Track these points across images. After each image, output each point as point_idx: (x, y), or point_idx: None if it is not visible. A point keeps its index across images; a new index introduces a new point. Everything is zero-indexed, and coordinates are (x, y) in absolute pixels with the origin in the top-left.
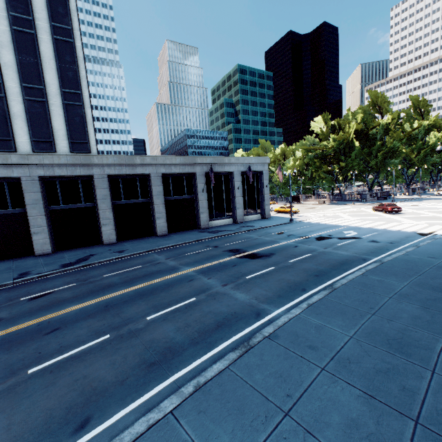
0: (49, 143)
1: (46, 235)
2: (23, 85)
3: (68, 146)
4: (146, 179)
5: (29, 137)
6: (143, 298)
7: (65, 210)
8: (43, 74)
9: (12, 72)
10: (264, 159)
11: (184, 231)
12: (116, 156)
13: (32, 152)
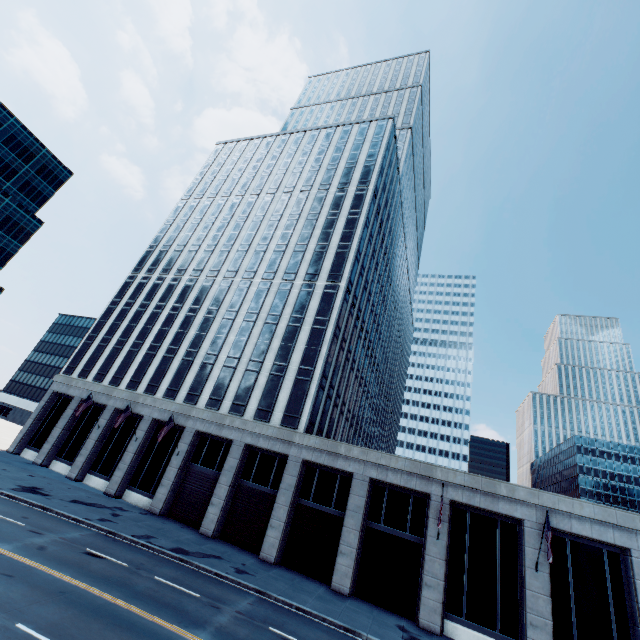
0: (268, 412)
1: (219, 510)
2: (274, 363)
3: (281, 418)
4: (350, 481)
5: (257, 405)
6: (83, 612)
7: (250, 489)
8: (292, 355)
9: (273, 354)
10: (628, 515)
11: (385, 608)
12: (319, 438)
13: (252, 418)
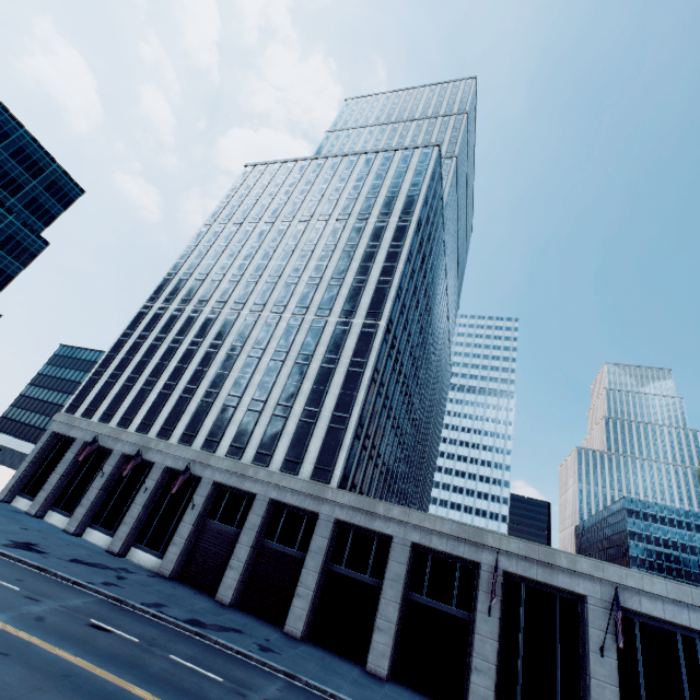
0: (296, 464)
1: (238, 575)
2: (305, 408)
3: (311, 470)
4: (389, 545)
5: (285, 455)
6: None
7: (274, 551)
8: (325, 399)
9: (303, 398)
10: None
11: (428, 695)
12: (355, 495)
13: (279, 470)
